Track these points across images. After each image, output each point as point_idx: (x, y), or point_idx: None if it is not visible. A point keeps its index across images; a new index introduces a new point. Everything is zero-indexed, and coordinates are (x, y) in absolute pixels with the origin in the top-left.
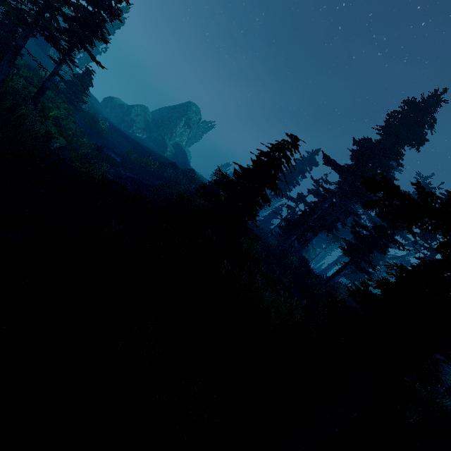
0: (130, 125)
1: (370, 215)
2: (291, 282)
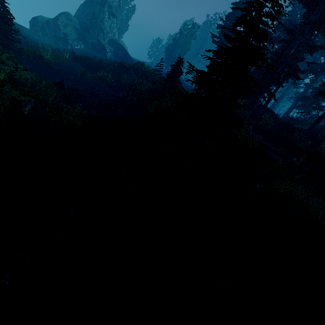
0: (65, 41)
1: (322, 37)
2: (281, 148)
